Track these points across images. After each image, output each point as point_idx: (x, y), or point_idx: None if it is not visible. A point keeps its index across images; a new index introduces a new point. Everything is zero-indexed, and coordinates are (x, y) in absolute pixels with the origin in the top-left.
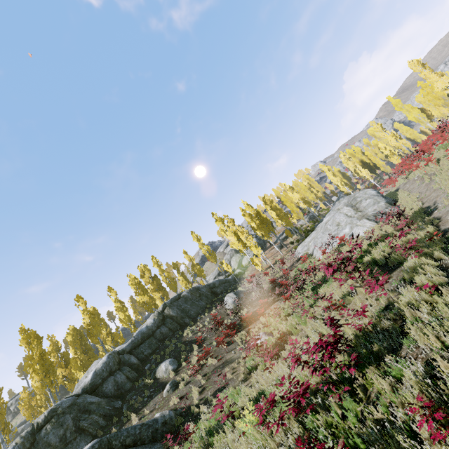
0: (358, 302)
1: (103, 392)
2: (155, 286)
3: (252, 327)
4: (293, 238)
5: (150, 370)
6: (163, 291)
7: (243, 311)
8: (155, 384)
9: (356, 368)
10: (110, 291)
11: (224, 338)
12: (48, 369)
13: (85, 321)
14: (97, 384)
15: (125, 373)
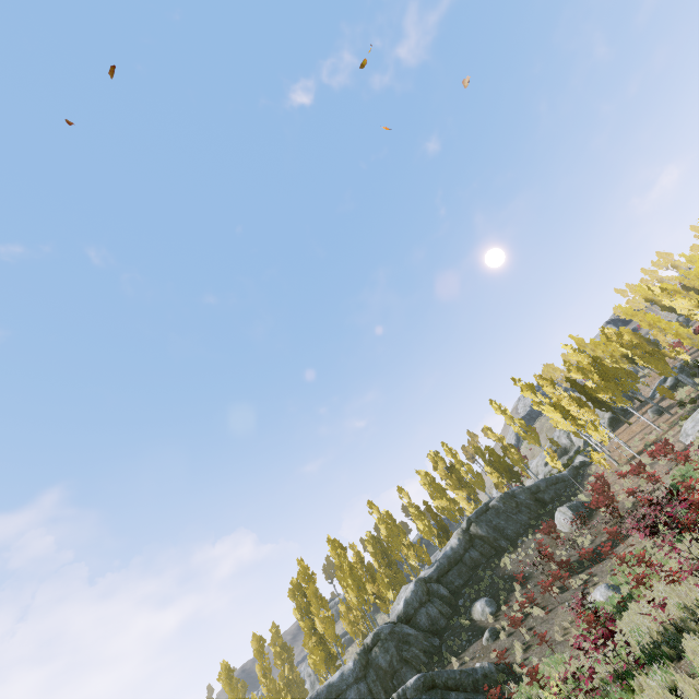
0: (691, 581)
1: (418, 624)
2: (454, 481)
3: (596, 569)
4: (687, 391)
5: (464, 608)
6: (466, 488)
7: (585, 540)
8: (472, 626)
9: (642, 666)
10: (401, 492)
11: (557, 580)
12: (359, 585)
13: (383, 532)
14: (410, 614)
15: (437, 606)
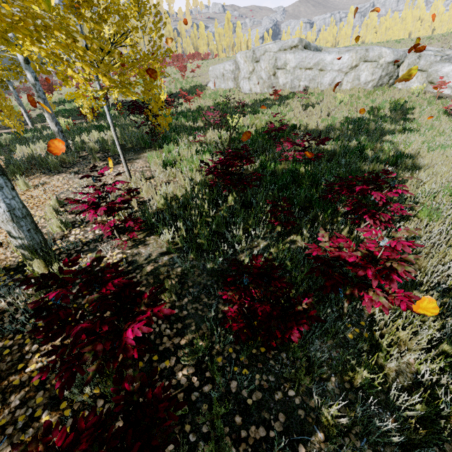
0: None
1: None
2: None
3: None
4: None
5: None
6: None
7: (55, 79)
8: None
9: None
10: None
11: None
12: None
13: None
14: None
15: None
